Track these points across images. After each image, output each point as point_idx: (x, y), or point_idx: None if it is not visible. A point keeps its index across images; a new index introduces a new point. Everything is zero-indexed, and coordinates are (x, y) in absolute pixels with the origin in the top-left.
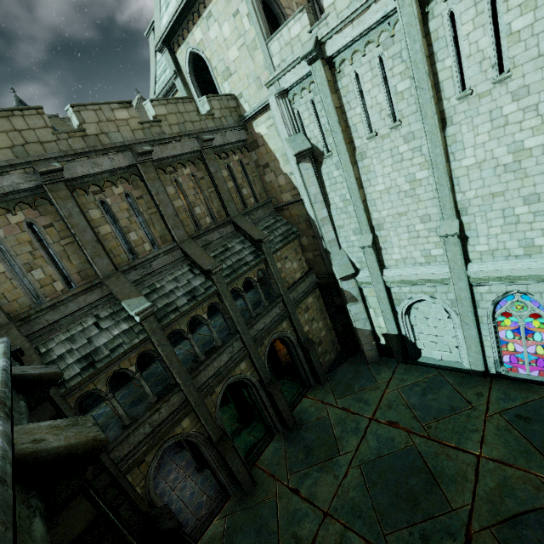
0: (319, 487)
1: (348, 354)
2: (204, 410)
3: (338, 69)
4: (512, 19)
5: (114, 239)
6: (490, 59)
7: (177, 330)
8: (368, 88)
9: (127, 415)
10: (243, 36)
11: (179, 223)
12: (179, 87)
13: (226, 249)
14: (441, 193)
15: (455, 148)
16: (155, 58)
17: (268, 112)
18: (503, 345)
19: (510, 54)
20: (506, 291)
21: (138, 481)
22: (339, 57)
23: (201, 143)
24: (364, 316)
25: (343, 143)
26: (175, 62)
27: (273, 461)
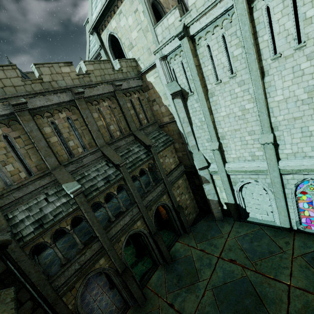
0: (186, 303)
1: (204, 215)
2: (113, 252)
3: (197, 42)
4: (306, 10)
5: (59, 145)
6: (292, 35)
7: (97, 202)
8: (215, 54)
9: (64, 257)
10: (140, 24)
11: (100, 135)
12: (103, 54)
13: (129, 151)
14: (262, 117)
15: (270, 89)
16: (89, 38)
17: (155, 69)
18: (301, 211)
19: (305, 32)
20: (303, 178)
21: (70, 301)
22: (198, 35)
23: (114, 87)
24: (213, 192)
25: (200, 87)
26: (100, 40)
27: (157, 284)
